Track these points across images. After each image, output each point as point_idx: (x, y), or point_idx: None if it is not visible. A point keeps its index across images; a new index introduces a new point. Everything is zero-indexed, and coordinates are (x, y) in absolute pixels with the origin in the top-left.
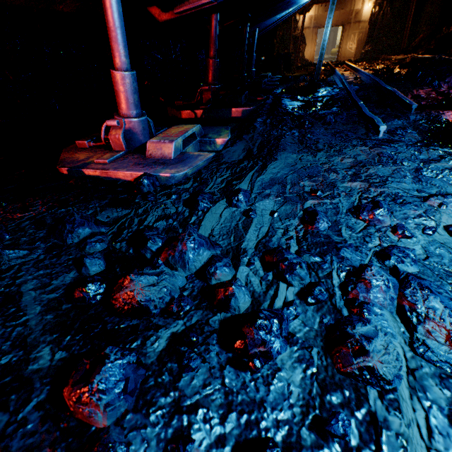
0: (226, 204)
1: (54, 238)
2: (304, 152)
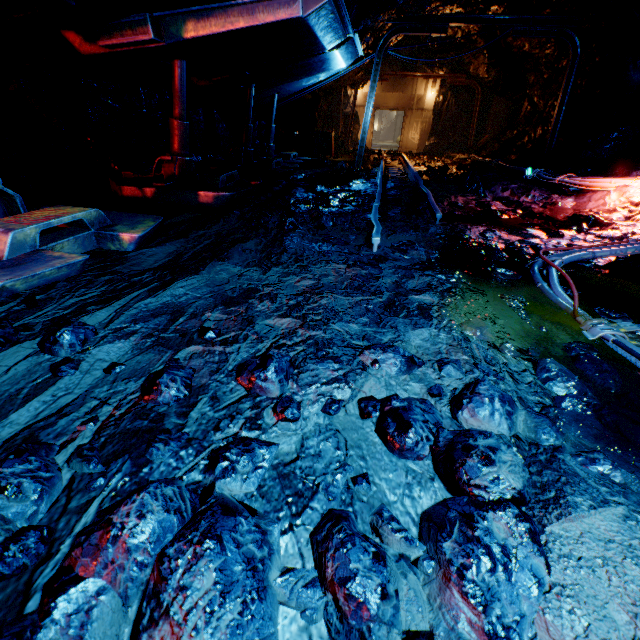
0: (36, 348)
1: None
2: (255, 266)
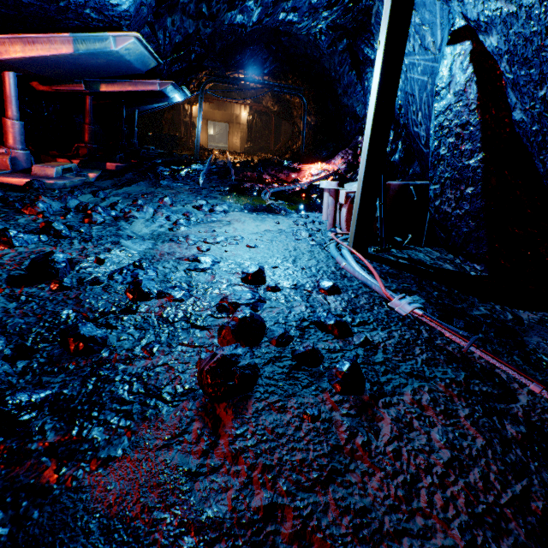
0: (92, 196)
1: None
2: (151, 187)
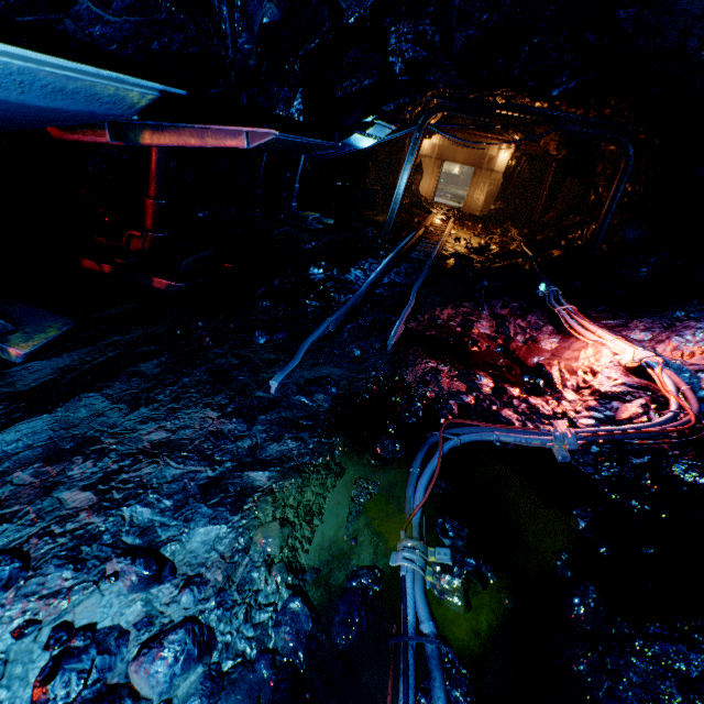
0: None
1: None
2: (126, 401)
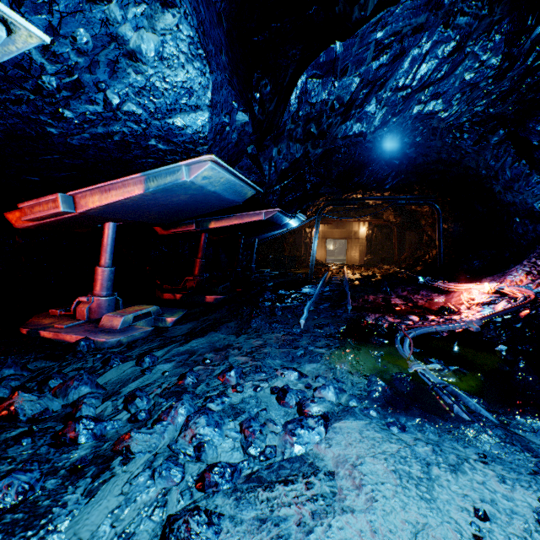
0: (134, 364)
1: None
2: (233, 334)
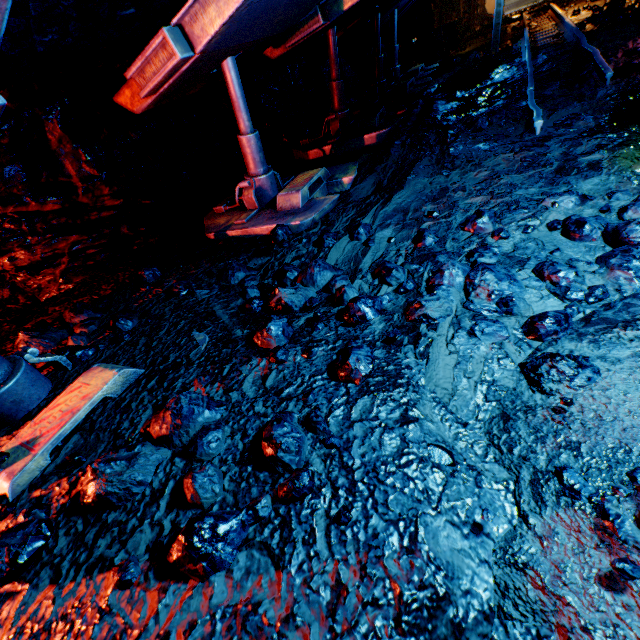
0: (349, 239)
1: (222, 282)
2: (437, 174)
